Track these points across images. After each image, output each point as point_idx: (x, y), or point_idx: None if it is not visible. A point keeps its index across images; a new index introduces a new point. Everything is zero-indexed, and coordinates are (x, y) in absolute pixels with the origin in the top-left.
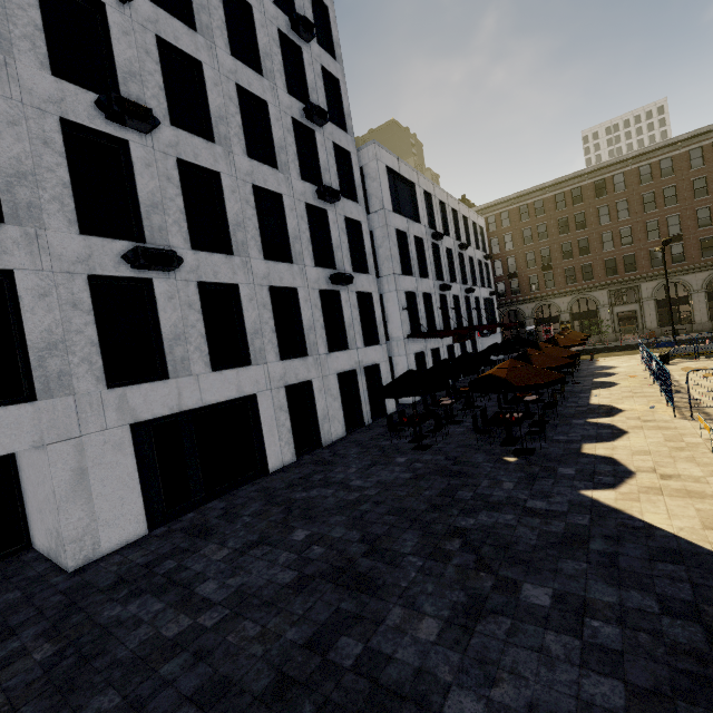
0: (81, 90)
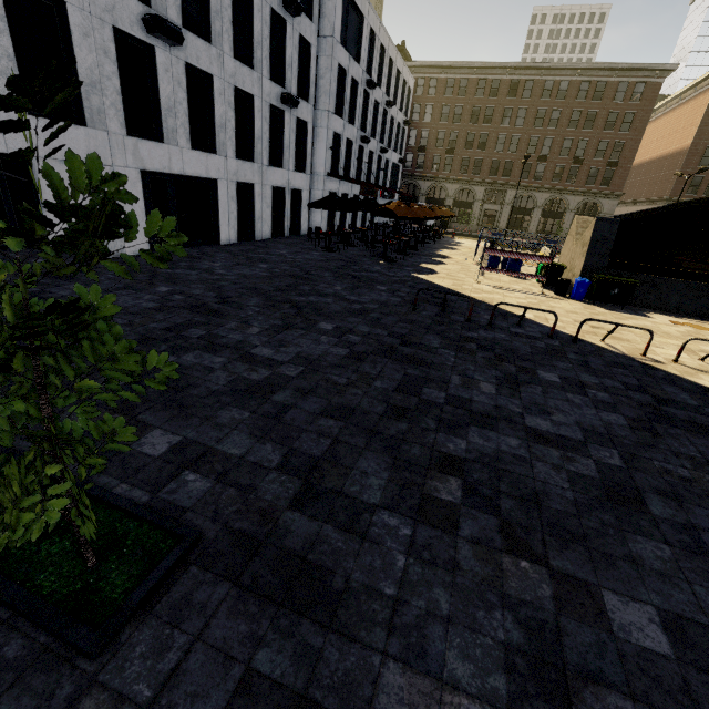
0: None
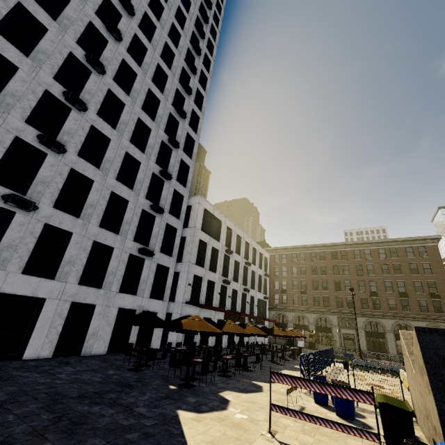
0: (36, 131)
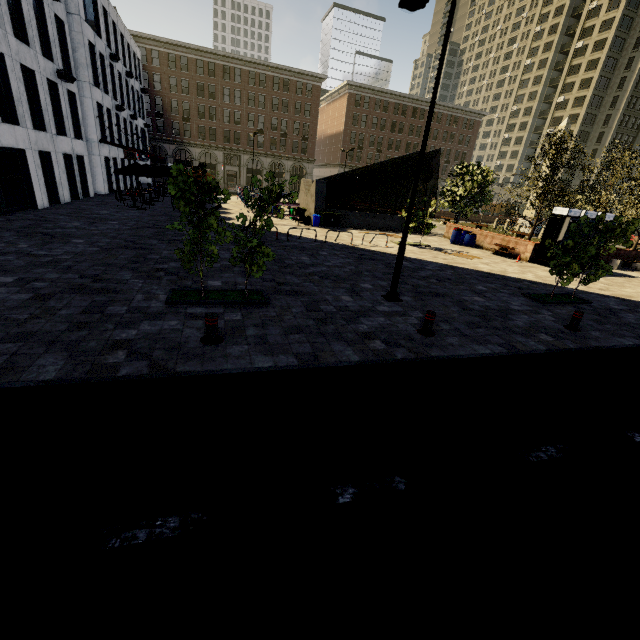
0: None
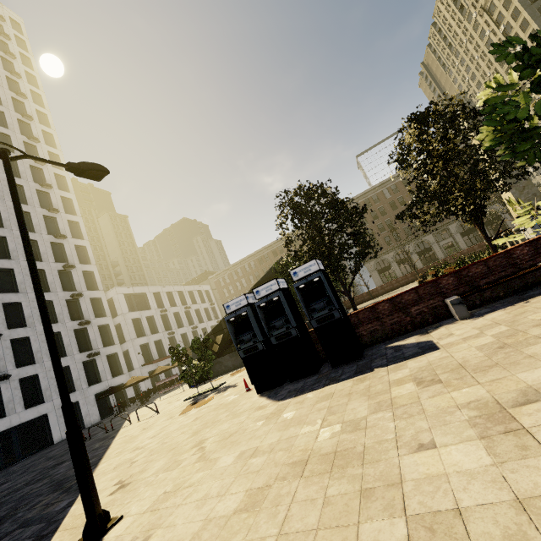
0: None
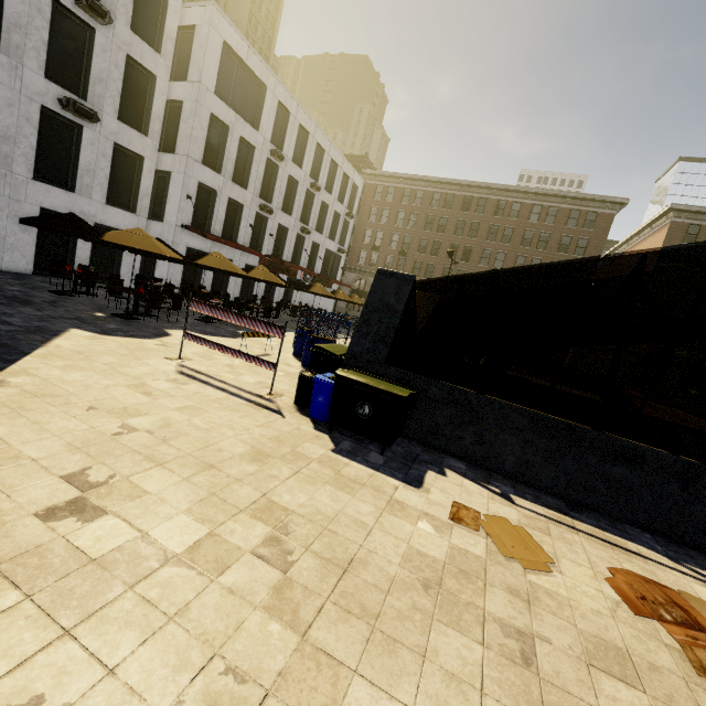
0: None
